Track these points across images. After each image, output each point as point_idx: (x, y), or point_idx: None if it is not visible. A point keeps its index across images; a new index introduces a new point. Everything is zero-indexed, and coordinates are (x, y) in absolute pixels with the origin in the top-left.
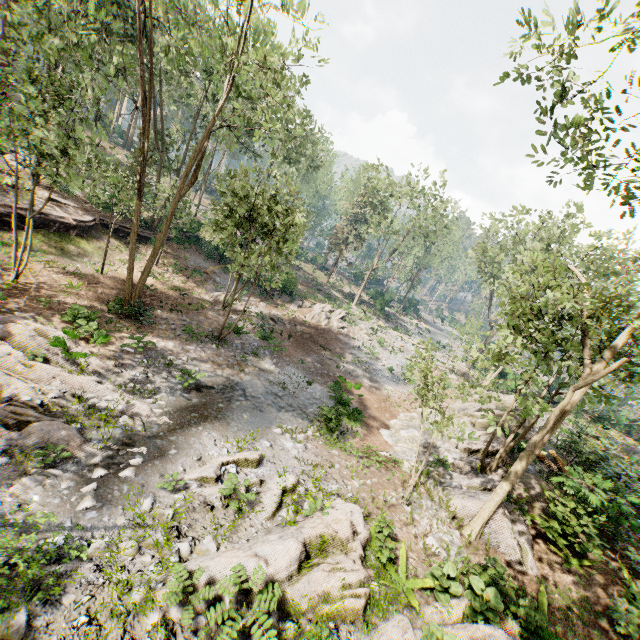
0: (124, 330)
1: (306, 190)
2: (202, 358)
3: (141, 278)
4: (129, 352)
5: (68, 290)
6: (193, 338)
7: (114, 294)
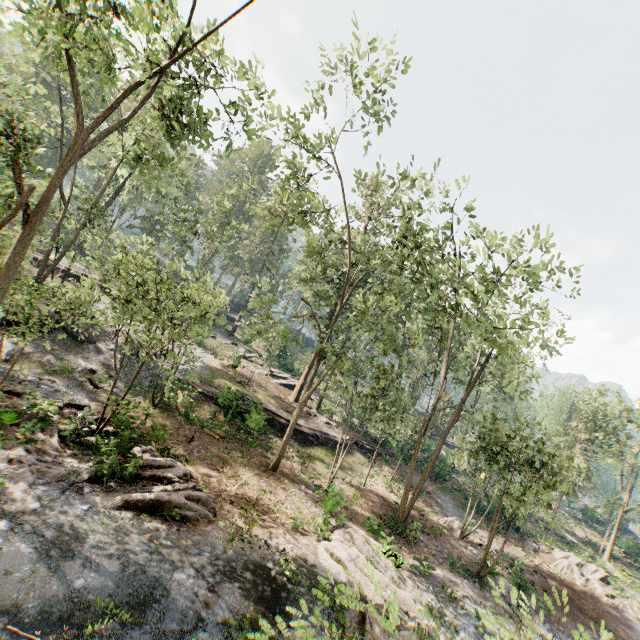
0: (401, 547)
1: (503, 408)
2: (473, 597)
3: (412, 498)
4: (416, 573)
5: (353, 500)
6: (458, 570)
7: (379, 508)
